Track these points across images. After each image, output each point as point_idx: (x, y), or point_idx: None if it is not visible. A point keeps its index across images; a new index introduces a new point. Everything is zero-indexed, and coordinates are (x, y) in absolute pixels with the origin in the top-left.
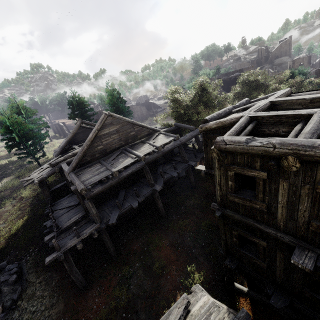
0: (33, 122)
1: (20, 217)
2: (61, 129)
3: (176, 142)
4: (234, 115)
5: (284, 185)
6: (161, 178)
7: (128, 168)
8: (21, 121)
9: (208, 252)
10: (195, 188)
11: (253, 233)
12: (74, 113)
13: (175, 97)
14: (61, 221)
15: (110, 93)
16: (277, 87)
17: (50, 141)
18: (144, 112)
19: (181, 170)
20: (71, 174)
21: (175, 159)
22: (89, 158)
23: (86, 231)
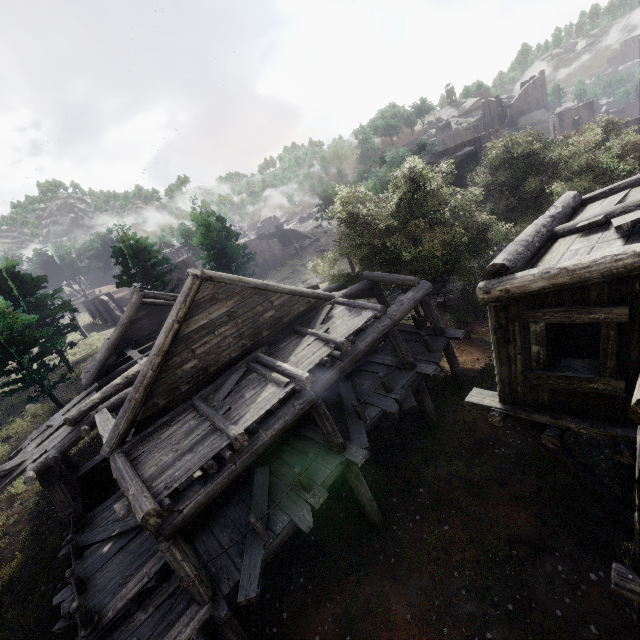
0: (37, 305)
1: (4, 557)
2: (106, 309)
3: (382, 322)
4: (580, 243)
5: None
6: (359, 423)
7: (272, 416)
8: (3, 310)
9: (533, 638)
10: (439, 426)
11: None
12: (128, 274)
13: (355, 213)
14: (102, 591)
15: (203, 222)
16: (589, 161)
17: (82, 339)
18: (277, 252)
19: (405, 391)
20: (114, 457)
21: (379, 360)
22: (162, 400)
23: (173, 637)
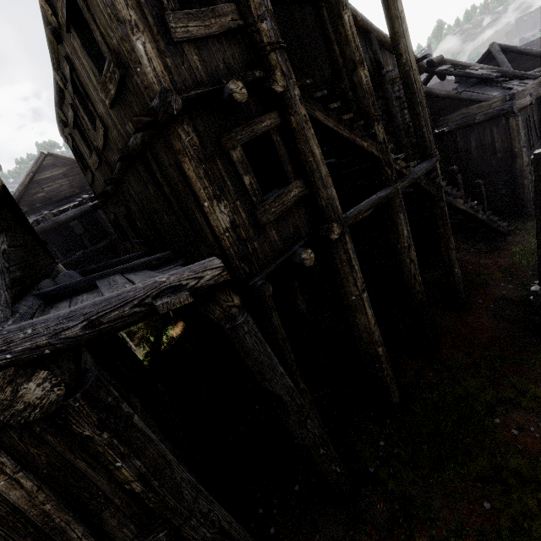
0: None
1: None
2: None
3: None
4: None
5: (77, 139)
6: None
7: (69, 211)
8: None
9: None
10: None
11: (112, 211)
12: None
13: None
14: None
15: None
16: None
17: None
18: None
19: None
20: None
21: None
22: (26, 208)
23: None
